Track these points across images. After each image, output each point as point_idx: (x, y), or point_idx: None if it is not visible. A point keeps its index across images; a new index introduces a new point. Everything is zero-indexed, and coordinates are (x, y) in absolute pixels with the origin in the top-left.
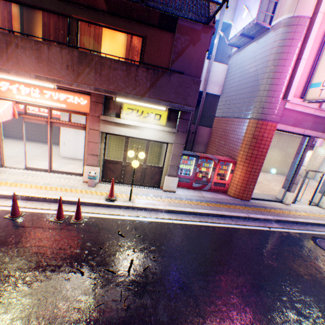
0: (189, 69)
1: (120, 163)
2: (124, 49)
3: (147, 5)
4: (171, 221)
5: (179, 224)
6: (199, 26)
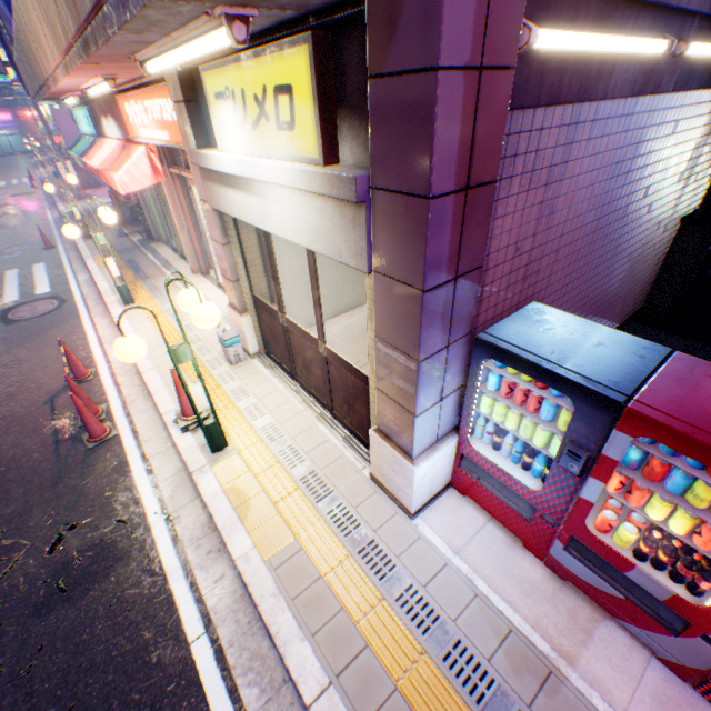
0: None
1: (276, 317)
2: None
3: None
4: (193, 634)
5: (190, 678)
6: None
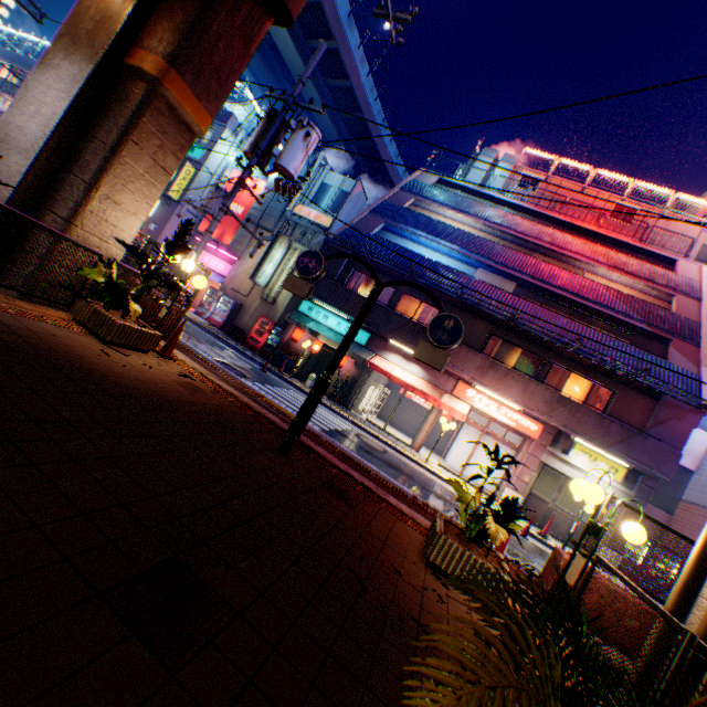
0: (667, 438)
1: (545, 502)
2: (584, 391)
3: (634, 379)
4: None
5: None
6: (687, 406)
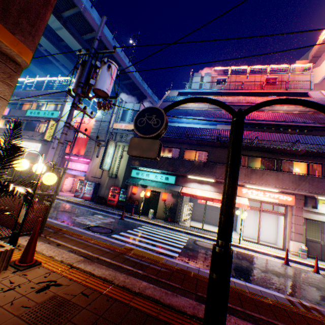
0: None
1: (318, 242)
2: (304, 169)
3: None
4: None
5: None
6: None
